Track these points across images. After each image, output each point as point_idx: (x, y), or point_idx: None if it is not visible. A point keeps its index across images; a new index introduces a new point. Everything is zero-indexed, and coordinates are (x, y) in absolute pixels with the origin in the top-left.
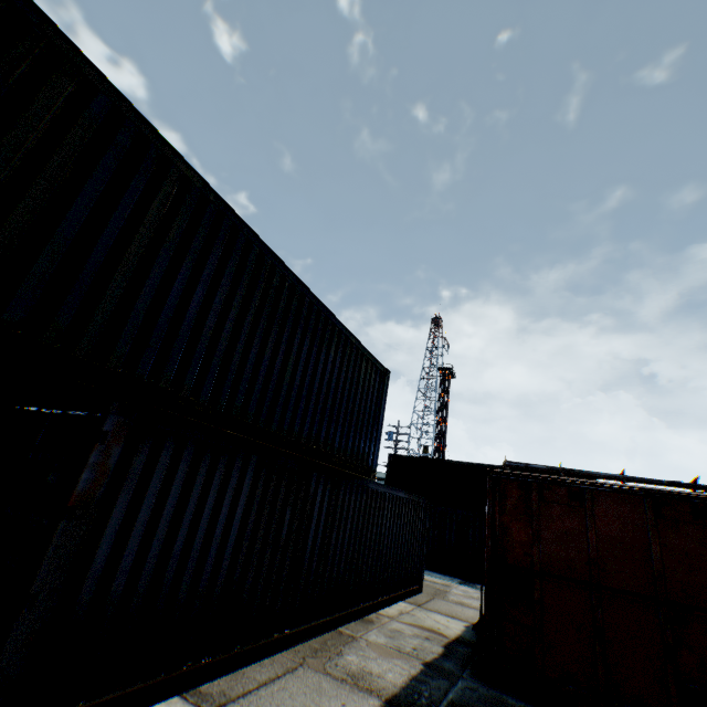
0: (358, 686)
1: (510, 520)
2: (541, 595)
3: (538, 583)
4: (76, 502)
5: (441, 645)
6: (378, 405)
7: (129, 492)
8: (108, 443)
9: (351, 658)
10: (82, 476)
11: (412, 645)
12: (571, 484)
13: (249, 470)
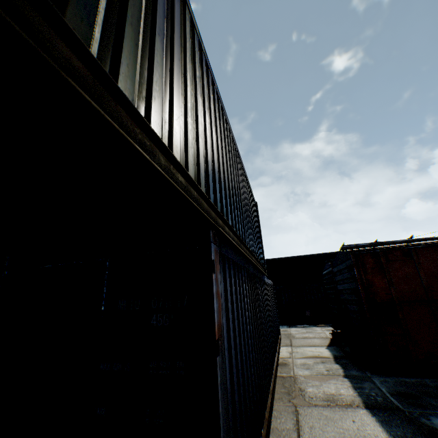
0: (341, 406)
1: (371, 277)
2: (402, 315)
3: (399, 309)
4: (217, 334)
5: (335, 363)
6: (258, 226)
7: (224, 314)
8: (215, 271)
9: (312, 390)
10: (213, 308)
11: (324, 369)
12: (402, 247)
13: (245, 279)
